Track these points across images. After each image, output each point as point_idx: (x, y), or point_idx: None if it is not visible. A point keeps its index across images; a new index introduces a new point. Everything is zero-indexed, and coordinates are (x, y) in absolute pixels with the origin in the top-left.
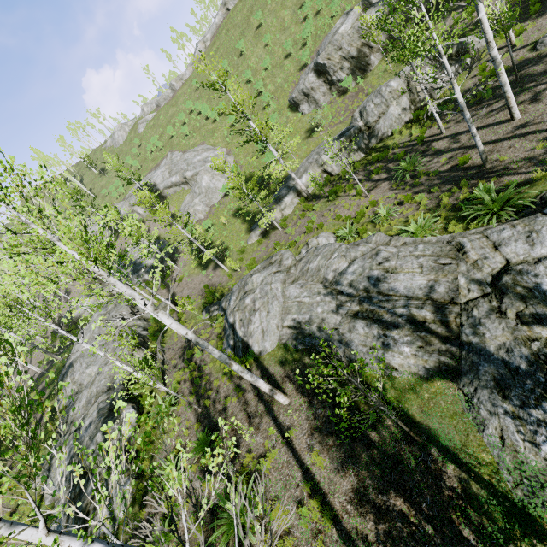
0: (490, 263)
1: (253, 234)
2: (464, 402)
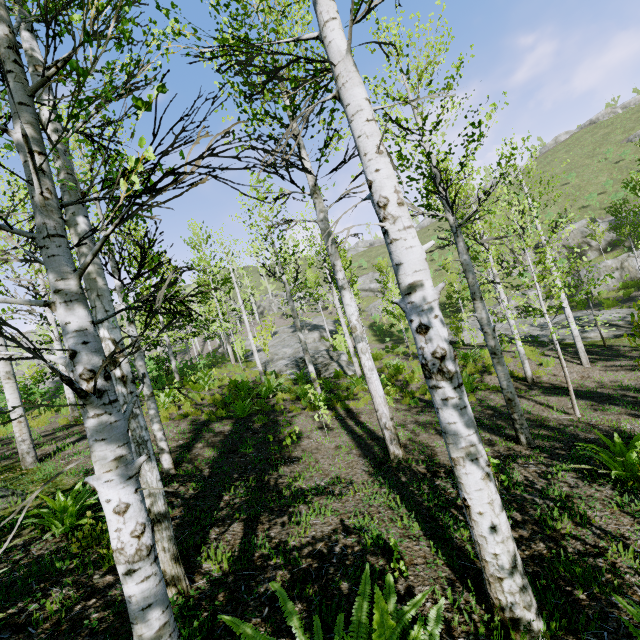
0: None
1: None
2: None
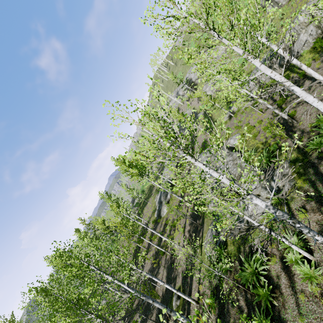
0: None
1: (225, 116)
2: (210, 223)
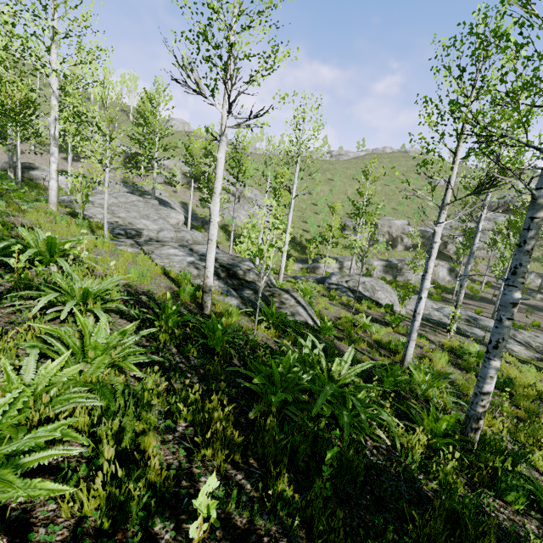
0: (538, 339)
1: (296, 264)
2: None
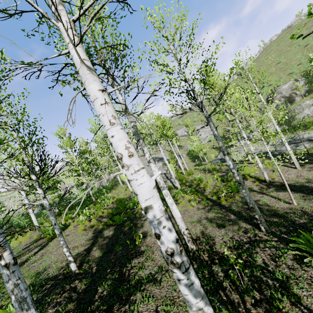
0: None
1: None
2: None
